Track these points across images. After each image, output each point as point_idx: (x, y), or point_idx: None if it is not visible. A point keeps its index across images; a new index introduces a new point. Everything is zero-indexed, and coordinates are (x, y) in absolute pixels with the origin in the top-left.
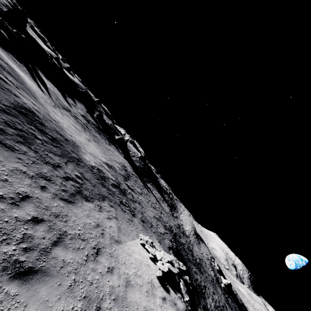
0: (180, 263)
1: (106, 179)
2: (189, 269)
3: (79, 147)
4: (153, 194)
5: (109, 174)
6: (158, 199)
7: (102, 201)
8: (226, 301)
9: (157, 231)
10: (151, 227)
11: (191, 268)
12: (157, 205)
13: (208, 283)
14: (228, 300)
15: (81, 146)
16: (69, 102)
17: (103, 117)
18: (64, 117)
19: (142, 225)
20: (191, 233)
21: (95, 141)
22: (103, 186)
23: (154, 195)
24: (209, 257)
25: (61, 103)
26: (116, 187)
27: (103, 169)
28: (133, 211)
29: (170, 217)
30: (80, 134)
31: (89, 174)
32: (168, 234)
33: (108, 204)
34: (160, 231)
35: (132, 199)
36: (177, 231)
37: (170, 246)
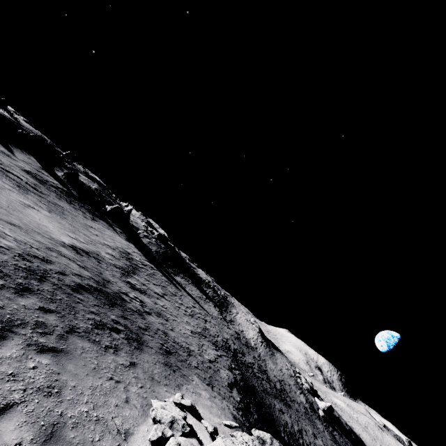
0: (265, 435)
1: (51, 274)
2: (271, 410)
3: None
4: (187, 291)
5: (73, 266)
6: (196, 299)
7: None
8: (332, 439)
9: (202, 359)
10: (189, 356)
11: (273, 406)
12: (197, 310)
13: (302, 421)
14: (334, 435)
15: None
16: None
17: (78, 177)
18: None
19: (164, 365)
20: (258, 340)
21: (52, 211)
22: (26, 293)
23: (190, 293)
24: (292, 373)
25: None
26: (90, 291)
27: (52, 256)
28: (138, 337)
29: (222, 324)
30: None
31: None
32: (223, 358)
33: (25, 346)
34: (207, 357)
35: (141, 310)
36: (236, 345)
37: (231, 380)
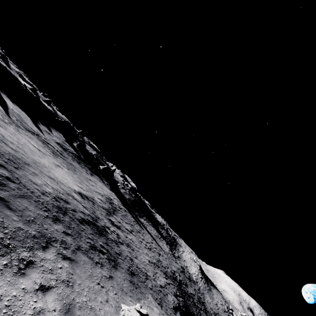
0: None
1: (69, 211)
2: None
3: (28, 166)
4: (147, 230)
5: (80, 206)
6: (154, 236)
7: (40, 249)
8: None
9: (155, 284)
10: (146, 279)
11: None
12: (154, 245)
13: None
14: None
15: (33, 166)
16: (41, 128)
17: (85, 147)
18: (20, 135)
19: (130, 282)
20: (199, 276)
21: (69, 168)
22: (57, 221)
23: (149, 231)
24: (226, 308)
25: (27, 126)
26: (89, 224)
27: (70, 199)
28: (115, 259)
29: (171, 258)
30: (44, 157)
31: (25, 202)
32: (171, 286)
33: (56, 254)
34: (159, 282)
35: (117, 240)
36: (181, 277)
37: (175, 304)
